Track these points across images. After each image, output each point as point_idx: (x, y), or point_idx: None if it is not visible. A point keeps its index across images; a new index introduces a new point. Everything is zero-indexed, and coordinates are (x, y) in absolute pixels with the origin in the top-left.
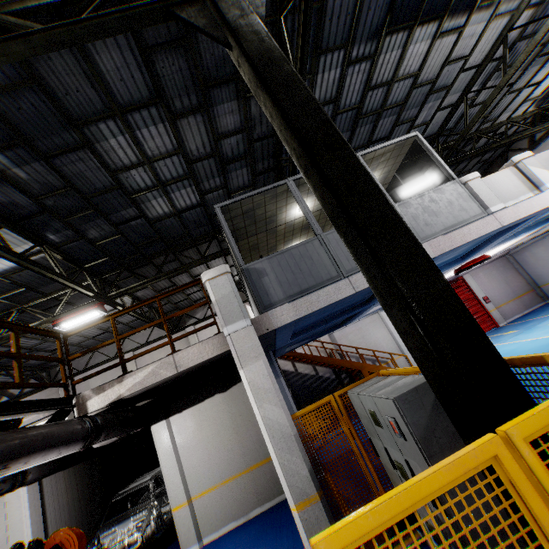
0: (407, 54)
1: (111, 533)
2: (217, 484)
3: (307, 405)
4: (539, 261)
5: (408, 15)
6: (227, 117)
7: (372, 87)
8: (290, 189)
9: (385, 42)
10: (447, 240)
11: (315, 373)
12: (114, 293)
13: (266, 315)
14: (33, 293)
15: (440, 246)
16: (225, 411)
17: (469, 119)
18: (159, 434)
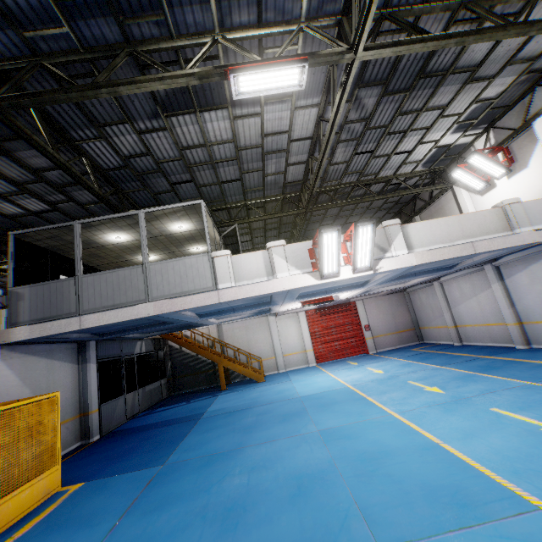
0: (208, 128)
1: None
2: None
3: (180, 378)
4: (423, 305)
5: (184, 104)
6: (35, 159)
7: (185, 148)
8: (74, 231)
9: (173, 120)
10: (170, 304)
11: (195, 354)
12: None
13: (9, 330)
14: None
15: (162, 307)
16: None
17: (340, 172)
18: None
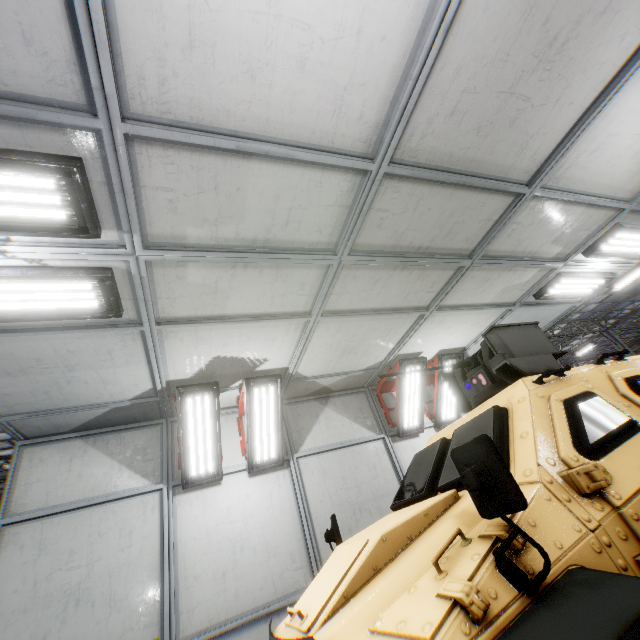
0: None
1: None
2: None
3: None
4: None
5: None
6: None
7: None
8: None
9: None
10: None
11: None
12: None
13: None
14: None
15: None
16: None
17: None
18: None
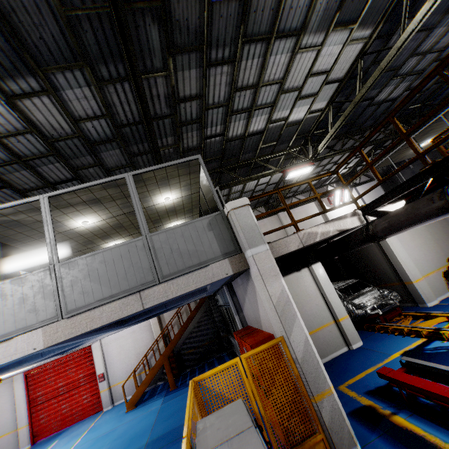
0: None
1: (358, 301)
2: (434, 270)
3: None
4: None
5: None
6: None
7: None
8: None
9: None
10: None
11: None
12: (317, 158)
13: None
14: (268, 150)
15: None
16: (425, 230)
17: None
18: (392, 239)
